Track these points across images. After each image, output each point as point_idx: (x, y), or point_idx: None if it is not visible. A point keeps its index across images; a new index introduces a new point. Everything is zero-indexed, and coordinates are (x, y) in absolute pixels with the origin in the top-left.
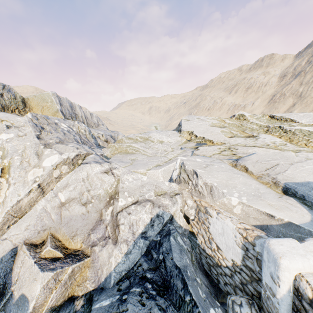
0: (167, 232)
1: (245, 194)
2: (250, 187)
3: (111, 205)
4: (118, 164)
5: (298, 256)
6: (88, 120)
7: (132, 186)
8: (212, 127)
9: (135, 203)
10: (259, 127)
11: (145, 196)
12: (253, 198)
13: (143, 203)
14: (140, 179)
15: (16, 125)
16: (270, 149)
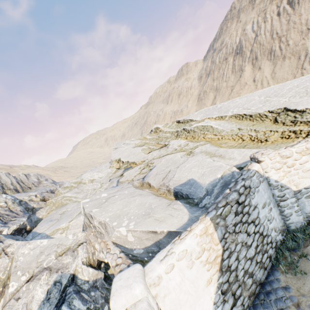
0: (63, 299)
1: (135, 218)
2: (144, 206)
3: (3, 296)
4: (45, 225)
5: (124, 289)
6: (24, 183)
7: (28, 259)
8: (134, 148)
9: (28, 281)
10: (172, 134)
11: (43, 265)
12: (142, 218)
13: (38, 276)
14: (39, 246)
15: None
16: (177, 153)
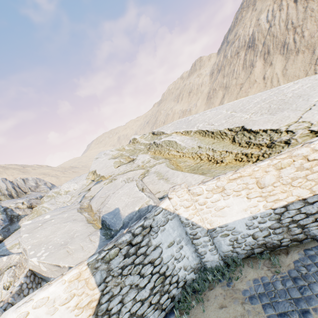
0: None
1: (52, 247)
2: (68, 234)
3: None
4: (14, 237)
5: None
6: (20, 188)
7: None
8: (109, 160)
9: None
10: (145, 147)
11: None
12: (57, 249)
13: None
14: None
15: None
16: (138, 170)
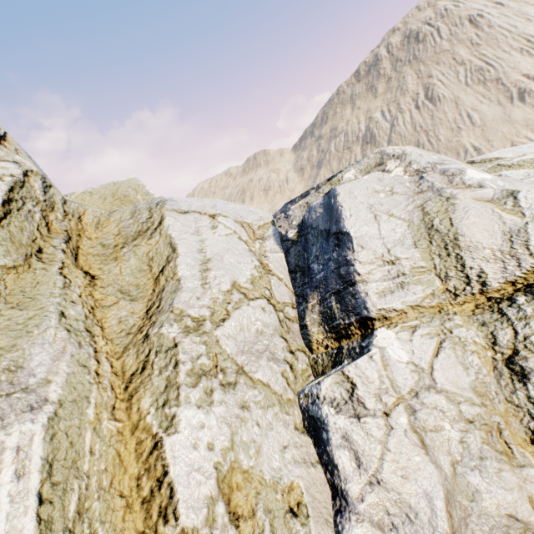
0: None
1: None
2: None
3: None
4: None
5: None
6: None
7: None
8: None
9: None
10: None
11: None
12: None
13: None
14: None
15: (432, 161)
16: None
